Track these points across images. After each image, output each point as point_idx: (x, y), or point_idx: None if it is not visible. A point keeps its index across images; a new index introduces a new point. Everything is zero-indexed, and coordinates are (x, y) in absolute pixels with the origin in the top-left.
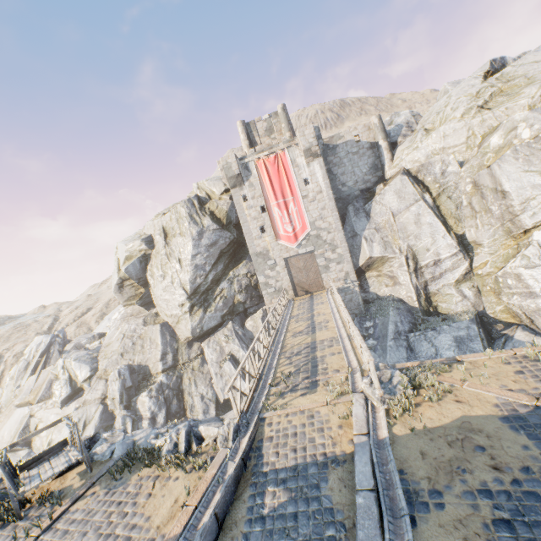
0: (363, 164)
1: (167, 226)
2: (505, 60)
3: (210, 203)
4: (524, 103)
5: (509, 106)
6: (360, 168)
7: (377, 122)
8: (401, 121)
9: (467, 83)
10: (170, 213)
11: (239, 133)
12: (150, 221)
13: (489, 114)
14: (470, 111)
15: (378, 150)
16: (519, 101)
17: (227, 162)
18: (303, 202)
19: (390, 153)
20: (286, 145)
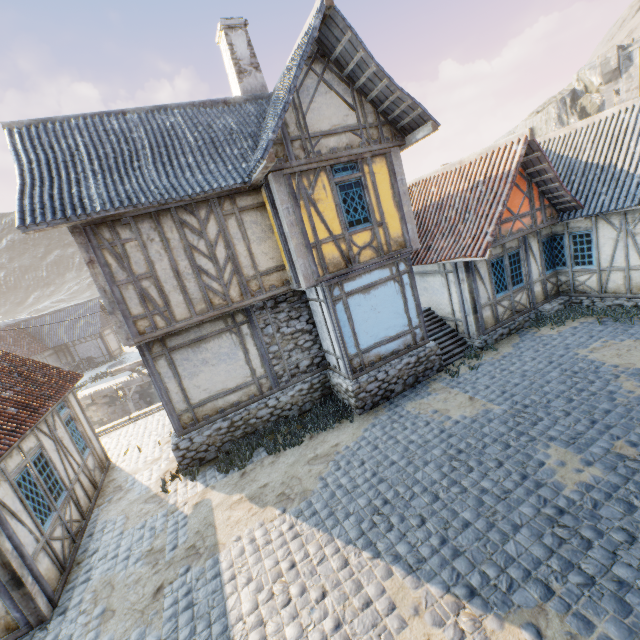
0: None
1: (536, 127)
2: None
3: (584, 98)
4: None
5: None
6: None
7: None
8: None
9: None
10: (541, 114)
11: None
12: (523, 122)
13: None
14: None
15: None
16: None
17: (606, 58)
18: None
19: None
20: None
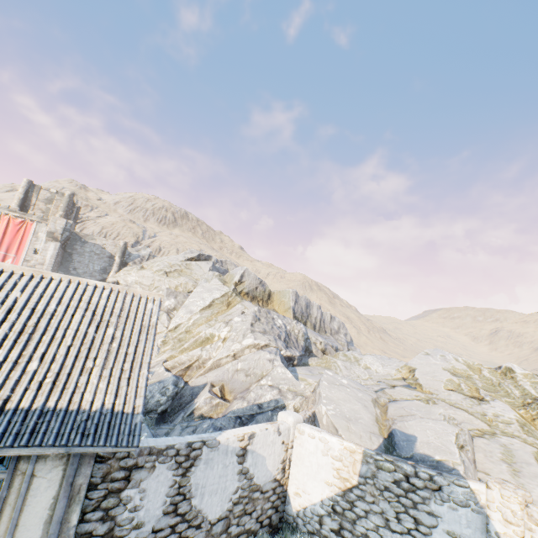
0: (99, 264)
1: None
2: (211, 258)
3: None
4: (176, 283)
5: (171, 280)
6: (95, 265)
7: (122, 245)
8: (143, 253)
9: (180, 257)
10: None
11: (21, 186)
12: None
13: (164, 278)
14: (161, 271)
15: (113, 261)
16: (175, 280)
17: None
18: (23, 264)
19: (119, 268)
20: (38, 220)
